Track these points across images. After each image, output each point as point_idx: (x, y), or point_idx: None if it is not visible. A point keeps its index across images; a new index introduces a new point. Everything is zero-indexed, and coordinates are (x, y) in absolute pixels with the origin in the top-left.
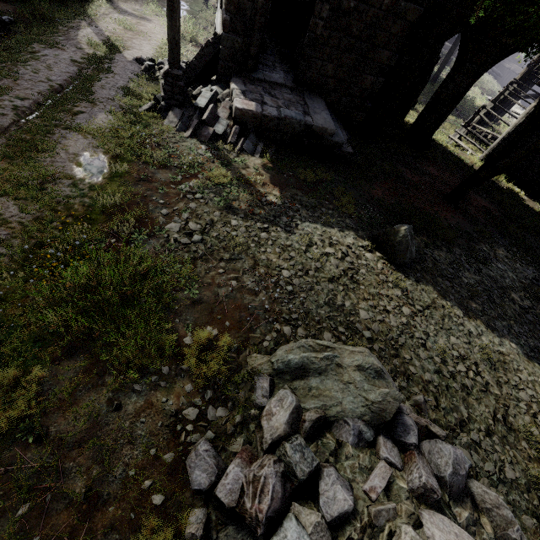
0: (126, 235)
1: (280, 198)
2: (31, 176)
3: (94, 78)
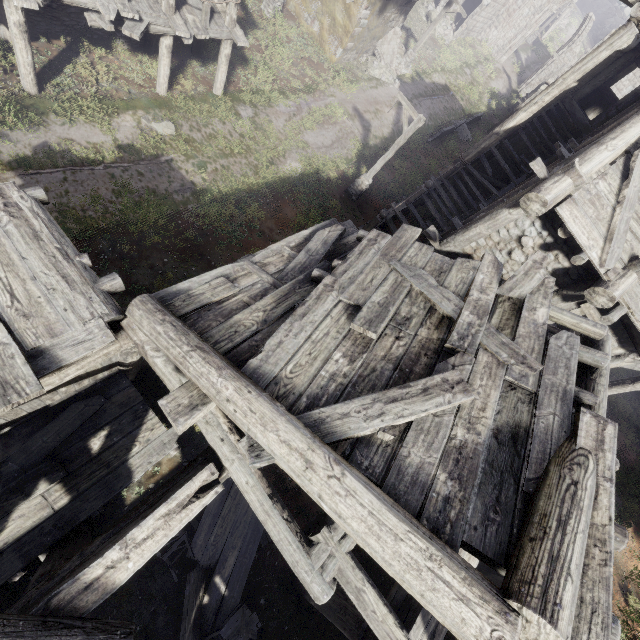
0: (440, 61)
1: (403, 30)
2: (447, 82)
3: (420, 94)
